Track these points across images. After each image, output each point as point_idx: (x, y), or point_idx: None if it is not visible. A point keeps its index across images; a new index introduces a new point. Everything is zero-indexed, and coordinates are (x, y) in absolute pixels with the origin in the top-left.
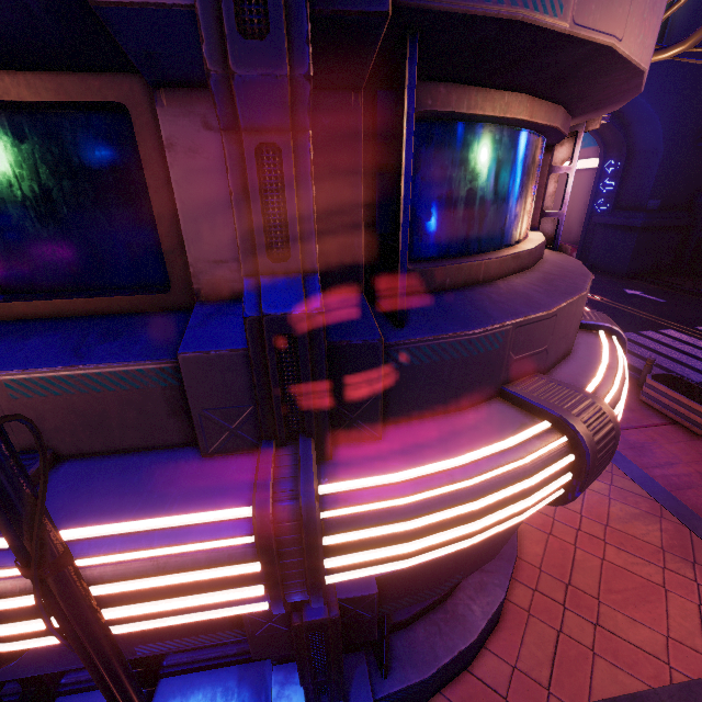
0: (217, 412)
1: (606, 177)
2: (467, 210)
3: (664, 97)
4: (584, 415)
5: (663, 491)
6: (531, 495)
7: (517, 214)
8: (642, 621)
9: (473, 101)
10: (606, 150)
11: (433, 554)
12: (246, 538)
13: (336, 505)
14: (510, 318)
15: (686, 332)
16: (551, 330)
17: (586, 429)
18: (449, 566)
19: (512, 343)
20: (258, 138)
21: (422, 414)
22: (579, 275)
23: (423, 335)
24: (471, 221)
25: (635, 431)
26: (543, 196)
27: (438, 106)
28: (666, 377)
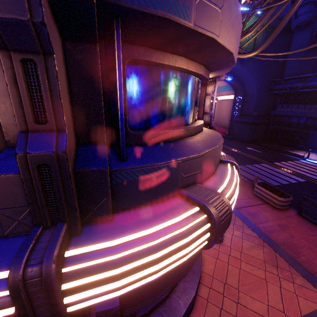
0: (9, 210)
1: (237, 102)
2: (162, 107)
3: (255, 74)
4: (214, 203)
5: (263, 234)
6: (188, 246)
7: (188, 111)
8: (257, 298)
9: (158, 57)
10: (236, 92)
11: (135, 285)
12: (6, 291)
13: (73, 263)
14: (180, 157)
15: (269, 165)
16: (201, 163)
17: (215, 210)
18: (160, 284)
19: (182, 169)
20: (21, 55)
21: (137, 205)
22: (217, 139)
23: (134, 165)
24: (165, 112)
25: (252, 207)
26: (204, 105)
27: (140, 57)
28: (262, 183)
